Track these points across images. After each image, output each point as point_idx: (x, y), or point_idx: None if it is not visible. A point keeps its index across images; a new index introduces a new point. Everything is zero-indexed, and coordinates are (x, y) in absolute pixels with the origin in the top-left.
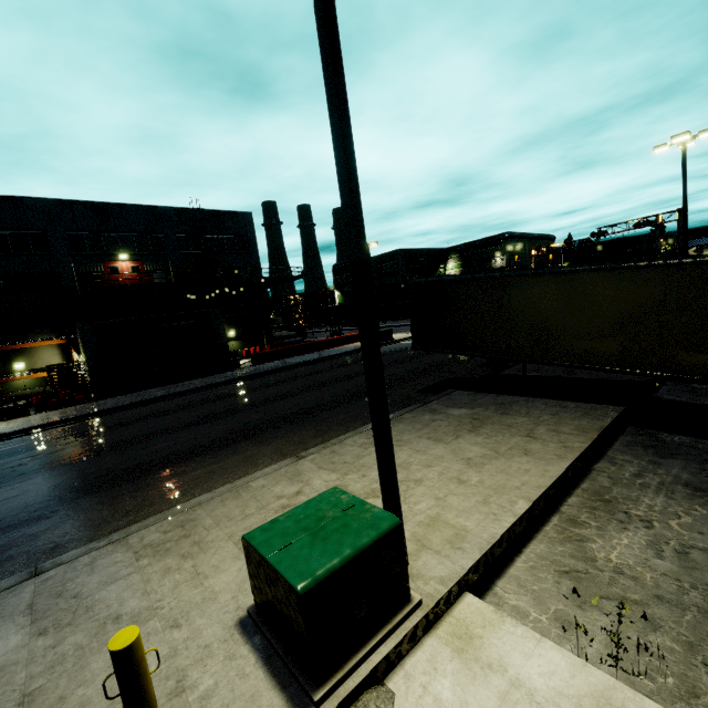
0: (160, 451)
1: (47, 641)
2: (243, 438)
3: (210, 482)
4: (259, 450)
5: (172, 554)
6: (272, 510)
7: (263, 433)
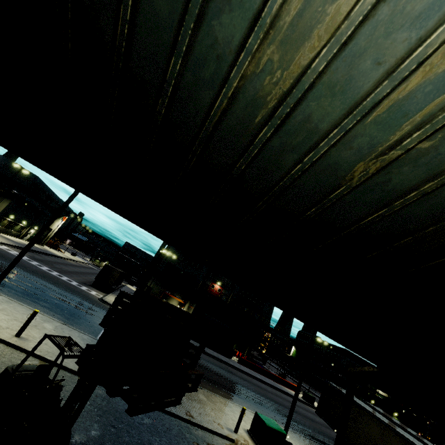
0: (211, 377)
1: (211, 403)
2: (237, 394)
3: (229, 399)
4: (243, 402)
5: (228, 408)
6: (250, 419)
7: (244, 398)
